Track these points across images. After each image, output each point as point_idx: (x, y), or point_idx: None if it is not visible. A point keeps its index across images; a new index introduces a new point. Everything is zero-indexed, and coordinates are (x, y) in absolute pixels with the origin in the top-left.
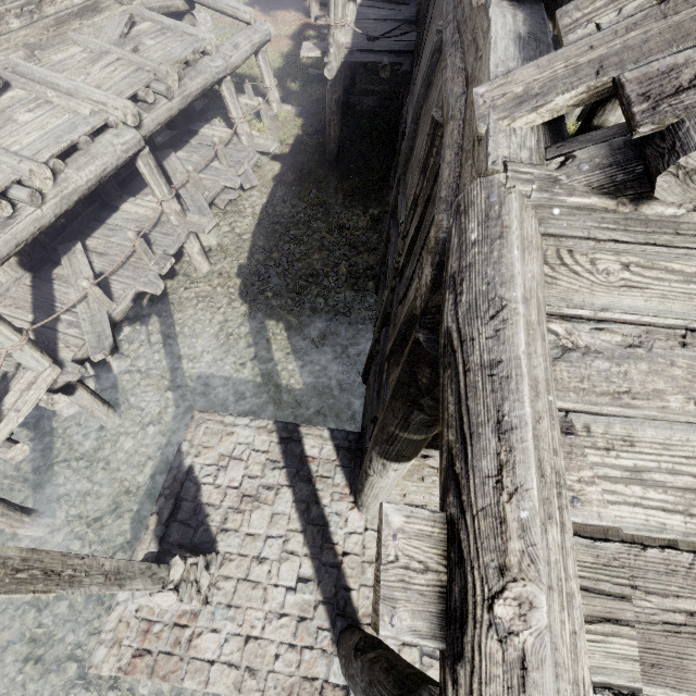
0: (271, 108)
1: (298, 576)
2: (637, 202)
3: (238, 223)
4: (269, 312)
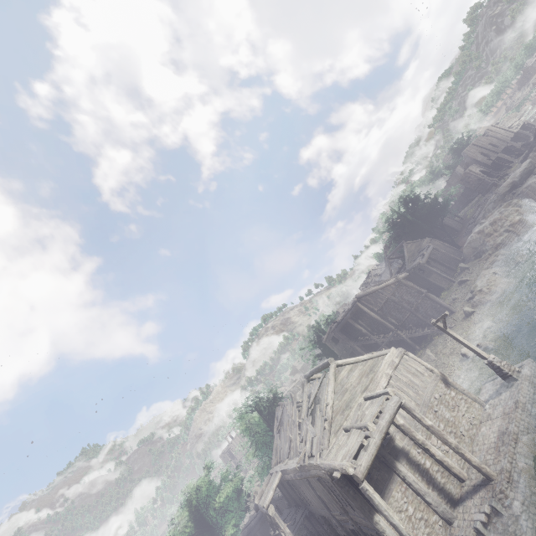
0: None
1: None
2: (326, 452)
3: None
4: None
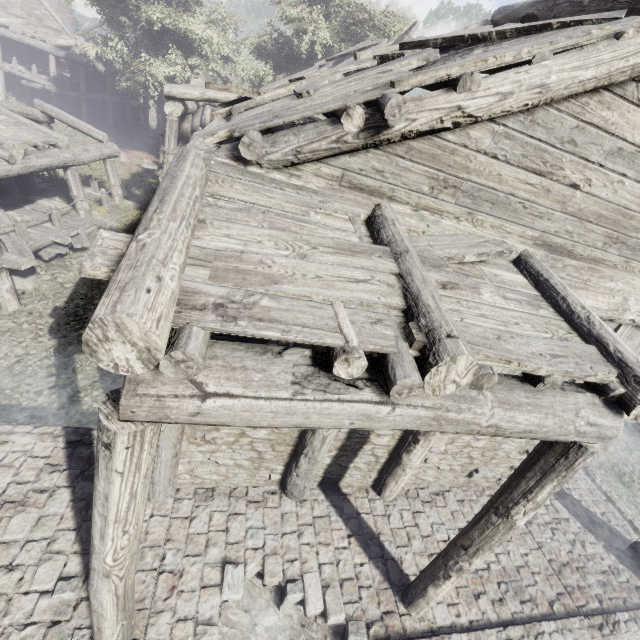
0: (113, 200)
1: (60, 576)
2: (245, 165)
3: (62, 274)
4: (80, 347)
